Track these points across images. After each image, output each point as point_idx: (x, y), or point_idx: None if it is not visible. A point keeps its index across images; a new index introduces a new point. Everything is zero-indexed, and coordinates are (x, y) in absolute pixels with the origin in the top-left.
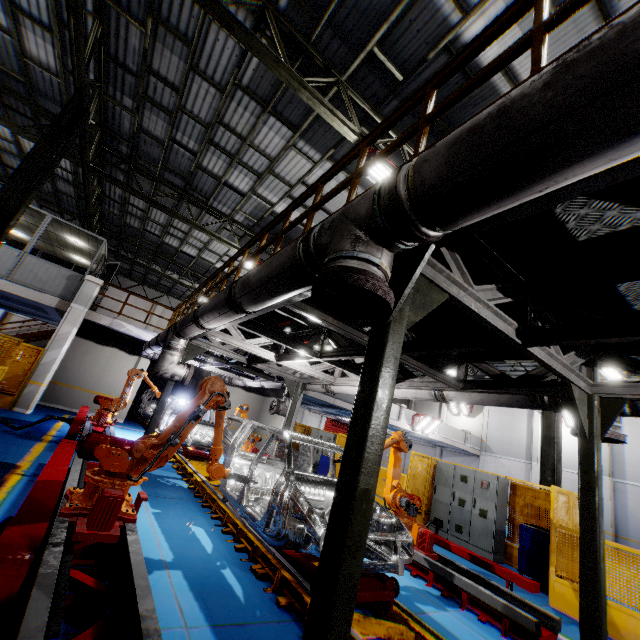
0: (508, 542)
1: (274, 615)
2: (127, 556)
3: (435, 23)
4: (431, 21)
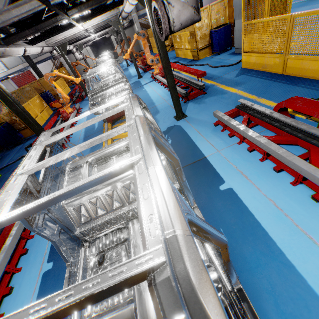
0: None
1: None
2: None
3: None
4: None
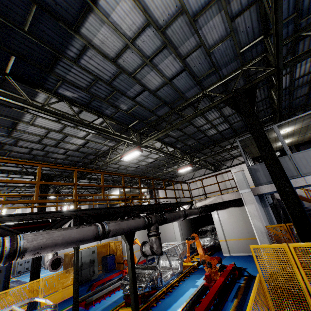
0: None
1: None
2: None
3: None
4: None
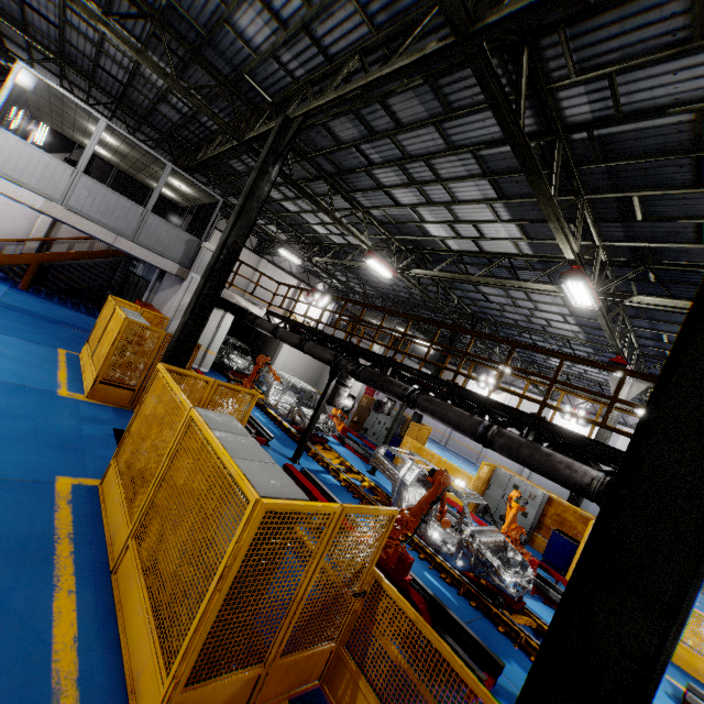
0: (534, 532)
1: (475, 613)
2: (417, 588)
3: (703, 207)
4: (701, 205)
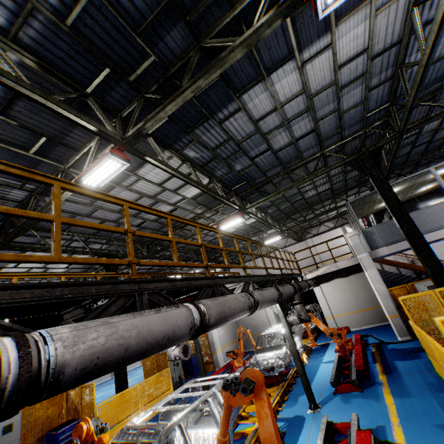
0: None
1: None
2: None
3: None
4: None
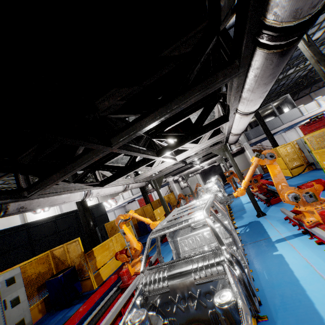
0: None
1: None
2: None
3: None
4: None
